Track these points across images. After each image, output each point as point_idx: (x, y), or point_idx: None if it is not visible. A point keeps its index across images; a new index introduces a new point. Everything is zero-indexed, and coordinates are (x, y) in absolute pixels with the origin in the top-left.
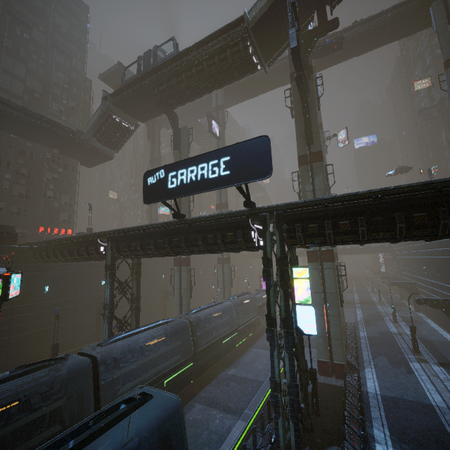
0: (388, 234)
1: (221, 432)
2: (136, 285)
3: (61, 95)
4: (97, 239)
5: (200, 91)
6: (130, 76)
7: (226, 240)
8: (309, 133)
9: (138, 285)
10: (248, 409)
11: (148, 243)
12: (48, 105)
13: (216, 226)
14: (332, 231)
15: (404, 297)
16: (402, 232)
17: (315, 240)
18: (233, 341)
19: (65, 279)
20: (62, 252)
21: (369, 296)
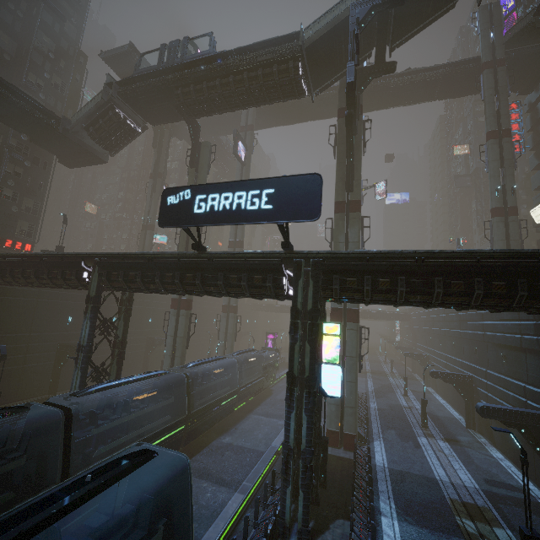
0: (425, 298)
1: (213, 506)
2: (124, 326)
3: (42, 66)
4: (80, 261)
5: (233, 104)
6: (143, 64)
7: (252, 284)
8: (350, 178)
9: (126, 325)
10: (247, 481)
11: (151, 275)
12: (21, 74)
13: (242, 265)
14: (370, 288)
15: (416, 370)
16: (439, 297)
17: (351, 295)
18: (231, 404)
19: (17, 309)
20: (24, 272)
21: (381, 366)
